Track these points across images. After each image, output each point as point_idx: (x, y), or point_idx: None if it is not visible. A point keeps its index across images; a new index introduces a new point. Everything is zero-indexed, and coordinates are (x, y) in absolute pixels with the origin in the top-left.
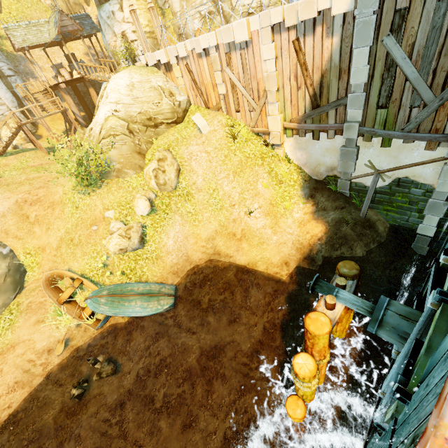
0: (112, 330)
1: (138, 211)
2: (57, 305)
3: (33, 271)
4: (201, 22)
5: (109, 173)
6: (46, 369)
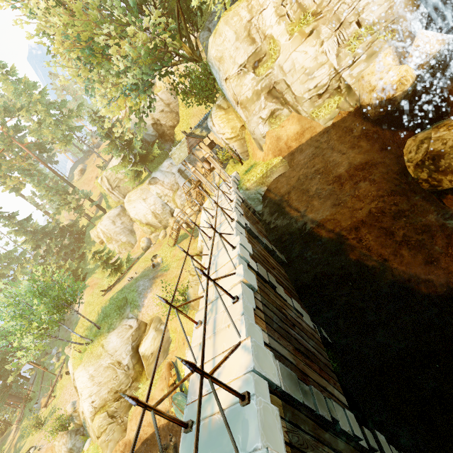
0: None
1: None
2: (166, 387)
3: (173, 343)
4: (266, 125)
5: (189, 307)
6: (159, 423)
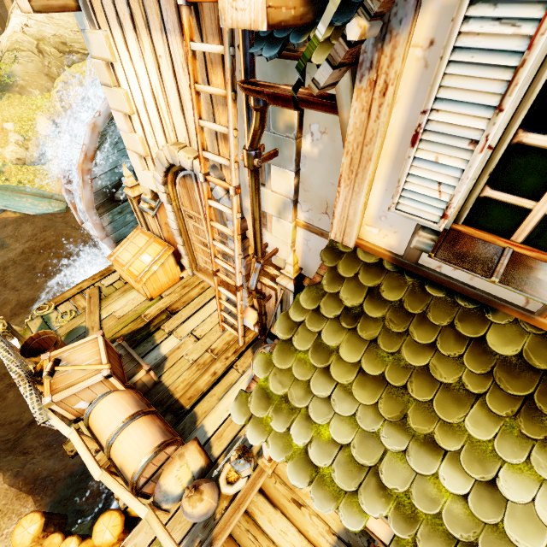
0: (3, 221)
1: (41, 129)
2: None
3: None
4: None
5: (11, 87)
6: None
